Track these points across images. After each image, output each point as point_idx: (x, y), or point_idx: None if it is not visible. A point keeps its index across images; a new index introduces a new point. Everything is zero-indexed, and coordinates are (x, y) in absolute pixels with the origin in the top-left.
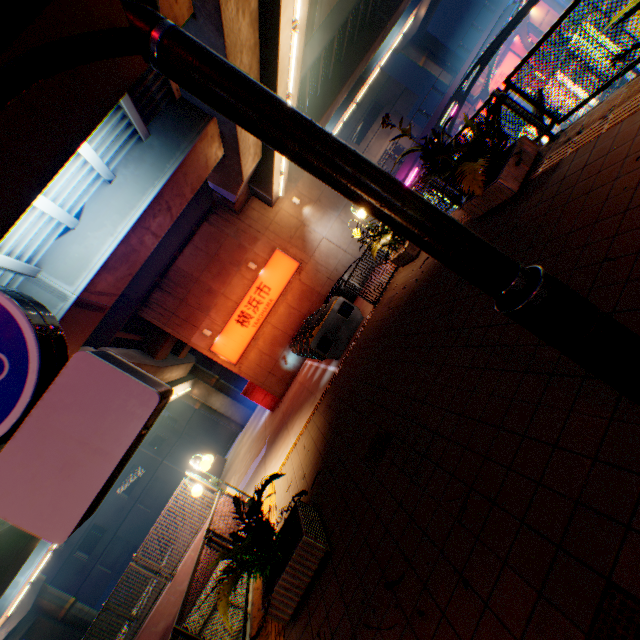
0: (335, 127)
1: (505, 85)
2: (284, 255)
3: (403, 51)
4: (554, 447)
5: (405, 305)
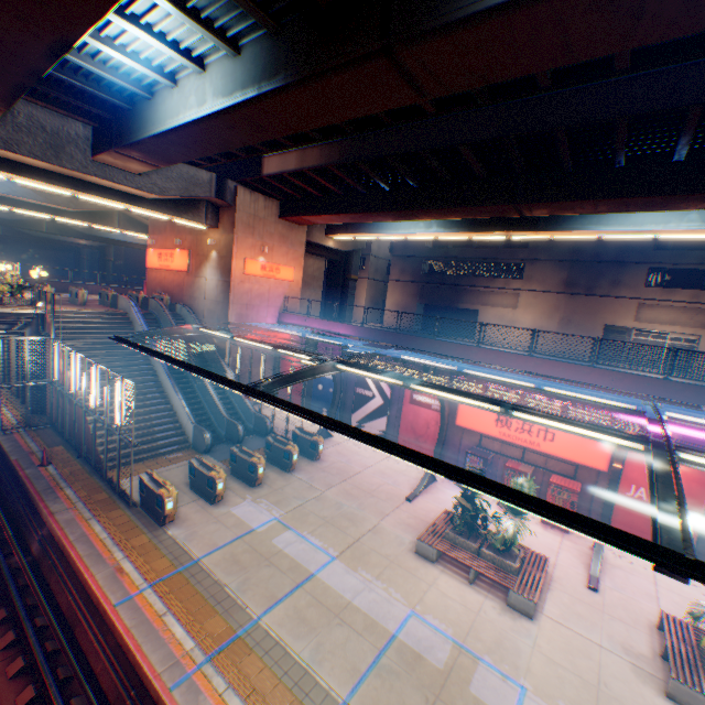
0: (441, 233)
1: None
2: (189, 258)
3: None
4: None
5: None
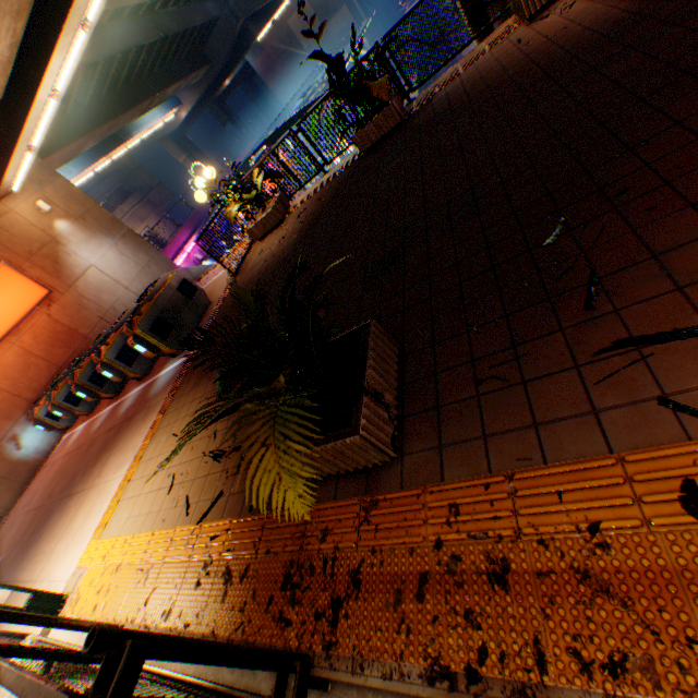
0: (85, 172)
1: (383, 43)
2: (19, 274)
3: (163, 142)
4: (615, 83)
5: (302, 235)
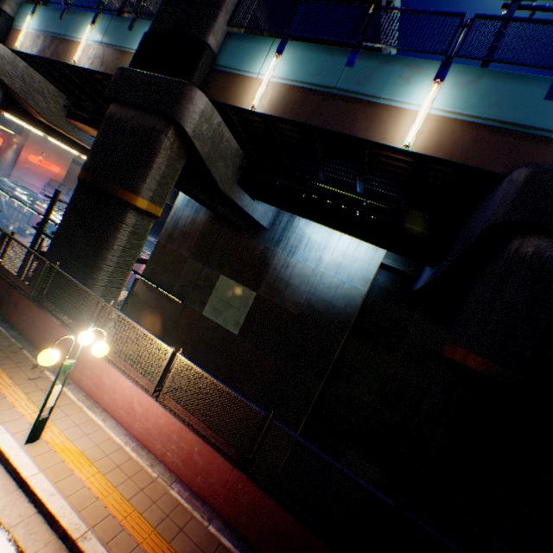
0: None
1: None
2: (4, 143)
3: None
4: None
5: None
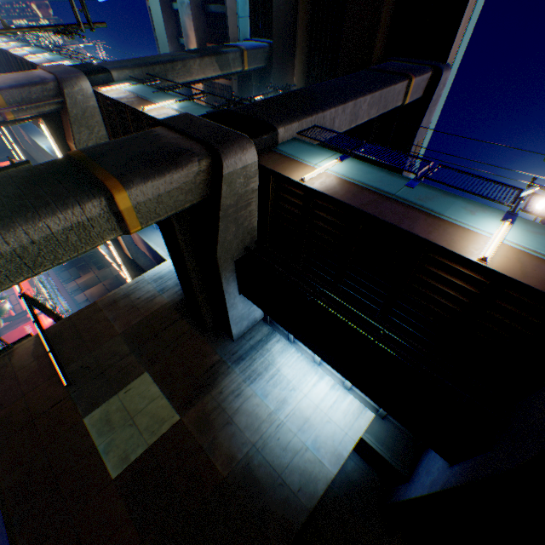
0: (107, 253)
1: None
2: None
3: None
4: None
5: None
